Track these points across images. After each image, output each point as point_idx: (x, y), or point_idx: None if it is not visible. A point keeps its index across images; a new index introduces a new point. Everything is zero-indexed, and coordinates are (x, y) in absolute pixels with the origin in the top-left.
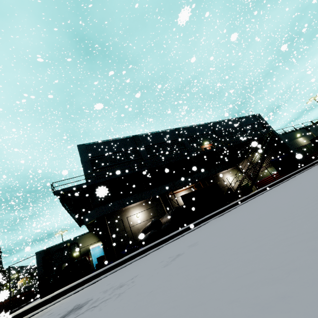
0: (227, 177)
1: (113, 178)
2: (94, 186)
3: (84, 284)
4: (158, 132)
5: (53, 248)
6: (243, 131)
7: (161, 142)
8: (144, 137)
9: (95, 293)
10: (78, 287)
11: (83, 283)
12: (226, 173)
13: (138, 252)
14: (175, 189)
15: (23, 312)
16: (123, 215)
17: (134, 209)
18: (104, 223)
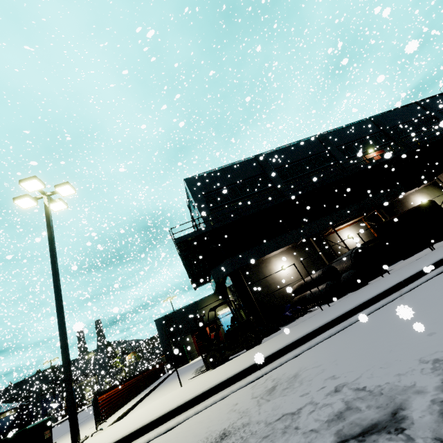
0: (418, 199)
1: (245, 216)
2: (220, 229)
3: (297, 347)
4: (290, 146)
5: (173, 315)
6: (435, 122)
7: (298, 160)
8: (271, 155)
9: (438, 344)
10: (290, 350)
11: (295, 345)
12: (415, 194)
13: (362, 302)
14: (336, 225)
15: (228, 380)
16: (264, 267)
17: (277, 259)
18: (240, 280)
